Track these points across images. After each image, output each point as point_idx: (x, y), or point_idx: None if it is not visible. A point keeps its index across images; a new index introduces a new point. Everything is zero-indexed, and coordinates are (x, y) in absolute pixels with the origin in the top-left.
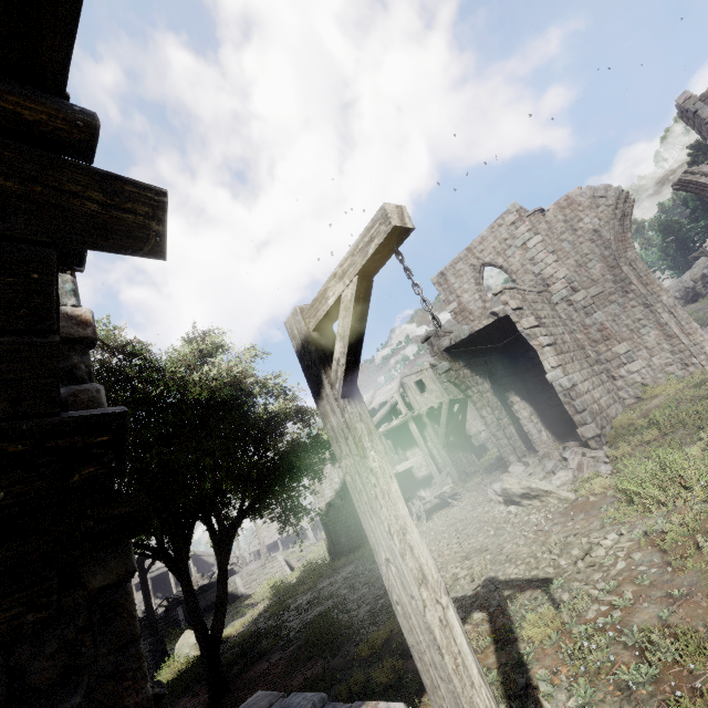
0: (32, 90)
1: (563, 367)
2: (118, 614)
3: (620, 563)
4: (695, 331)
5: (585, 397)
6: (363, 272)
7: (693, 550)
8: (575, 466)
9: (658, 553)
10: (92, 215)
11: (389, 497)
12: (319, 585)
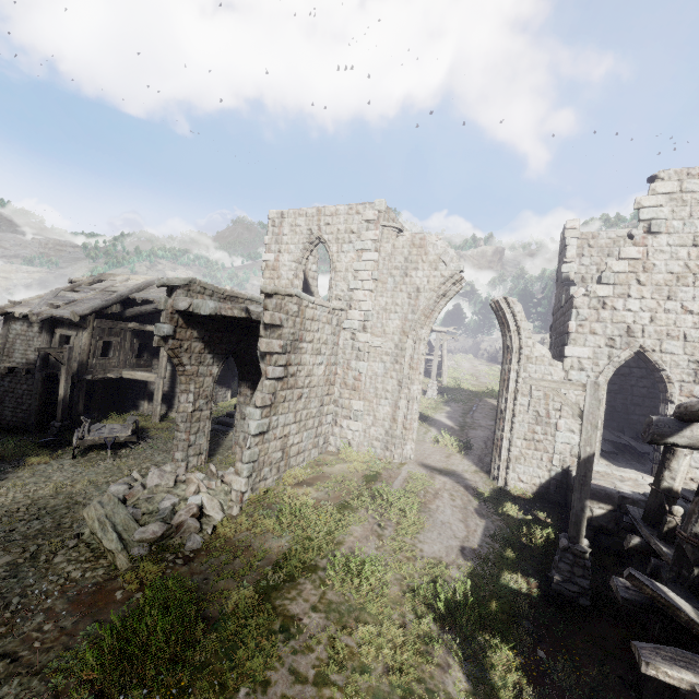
0: None
1: (273, 406)
2: None
3: None
4: (412, 428)
5: (272, 444)
6: None
7: None
8: (177, 523)
9: None
10: None
11: None
12: None
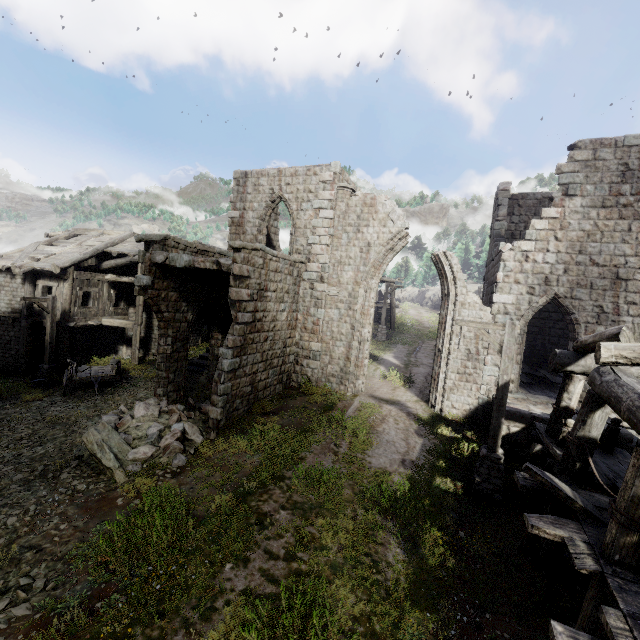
0: None
1: (243, 347)
2: None
3: None
4: (363, 365)
5: (243, 380)
6: None
7: None
8: (164, 446)
9: None
10: None
11: None
12: None
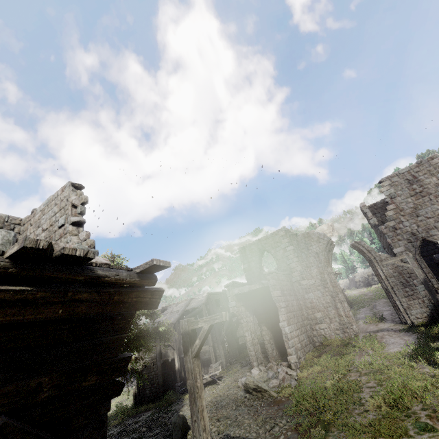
0: (147, 276)
1: (288, 321)
2: (104, 425)
3: (282, 436)
4: (350, 316)
5: (295, 339)
6: (211, 324)
7: (309, 434)
8: (281, 378)
9: (297, 434)
10: (146, 301)
11: (201, 397)
12: (126, 422)
